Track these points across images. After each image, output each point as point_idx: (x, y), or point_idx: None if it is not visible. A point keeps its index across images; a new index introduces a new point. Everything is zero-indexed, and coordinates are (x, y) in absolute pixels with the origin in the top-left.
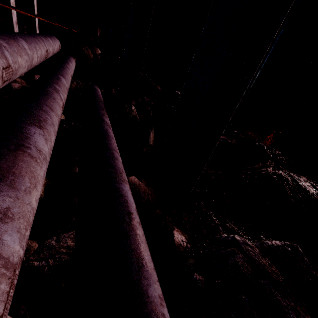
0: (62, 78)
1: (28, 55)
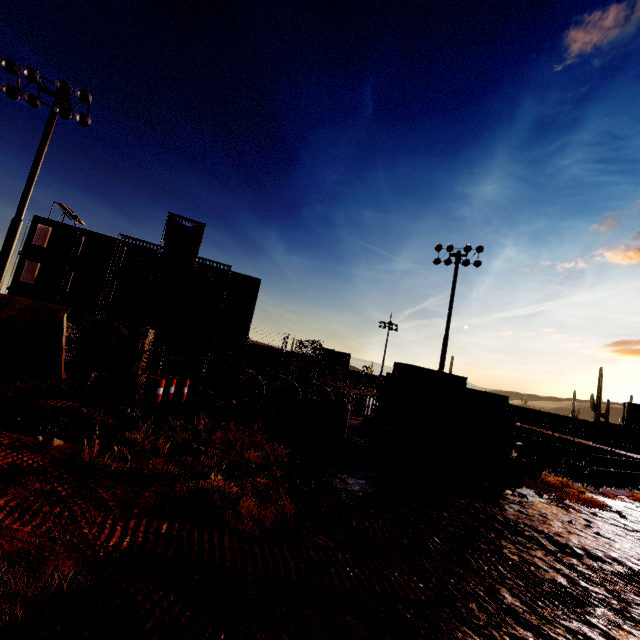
0: None
1: None
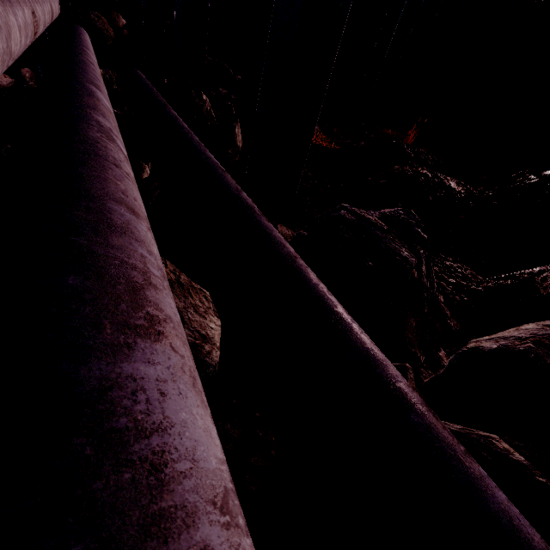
0: (88, 51)
1: (40, 4)
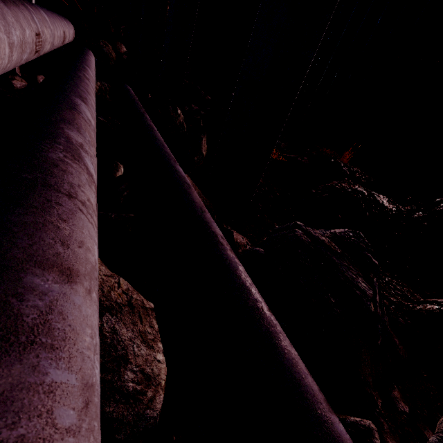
0: (87, 68)
1: (51, 29)
